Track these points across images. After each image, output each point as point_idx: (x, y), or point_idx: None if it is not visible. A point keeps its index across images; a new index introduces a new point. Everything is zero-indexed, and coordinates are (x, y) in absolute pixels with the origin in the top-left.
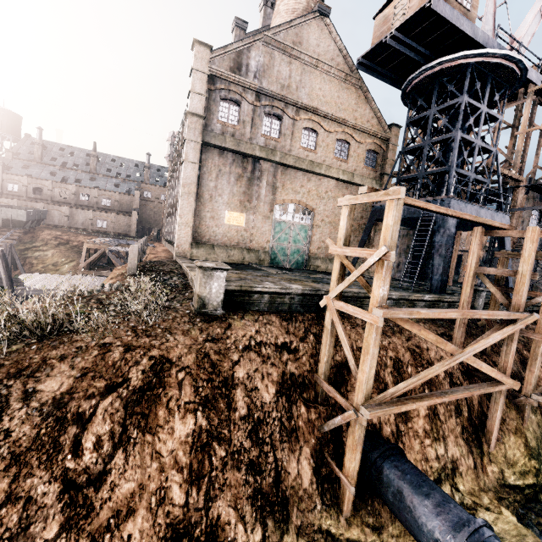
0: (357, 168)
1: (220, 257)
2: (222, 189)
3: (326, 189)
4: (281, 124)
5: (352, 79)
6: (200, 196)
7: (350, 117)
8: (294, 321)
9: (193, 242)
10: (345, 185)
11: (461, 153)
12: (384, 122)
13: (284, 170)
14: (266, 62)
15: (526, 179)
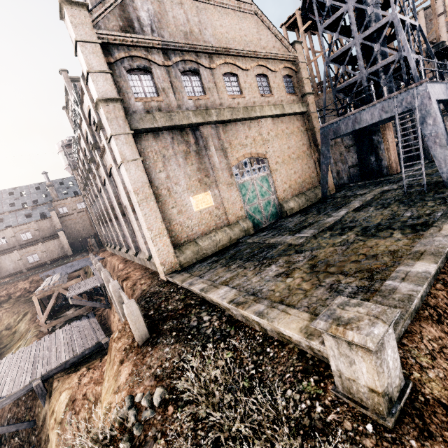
0: (283, 98)
1: (209, 249)
2: (175, 176)
3: (267, 130)
4: (201, 78)
5: (245, 5)
6: (156, 194)
7: (258, 47)
8: (444, 315)
9: (174, 249)
10: (280, 119)
11: (386, 40)
12: (287, 42)
13: (225, 127)
14: (156, 9)
15: (423, 50)
